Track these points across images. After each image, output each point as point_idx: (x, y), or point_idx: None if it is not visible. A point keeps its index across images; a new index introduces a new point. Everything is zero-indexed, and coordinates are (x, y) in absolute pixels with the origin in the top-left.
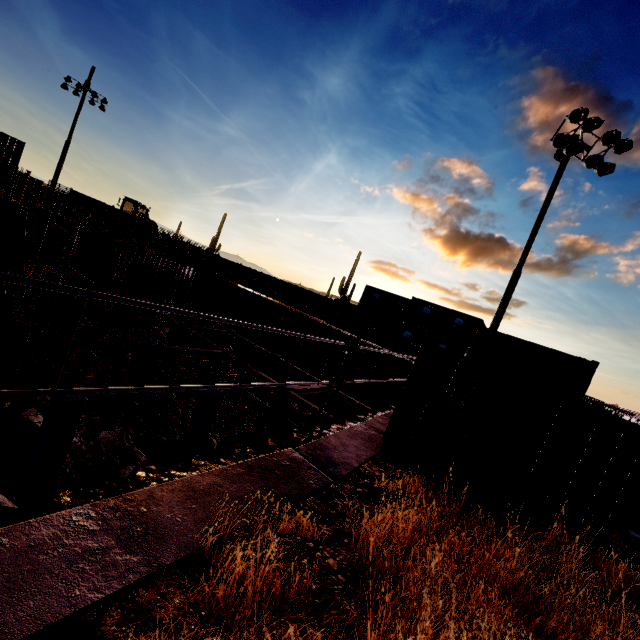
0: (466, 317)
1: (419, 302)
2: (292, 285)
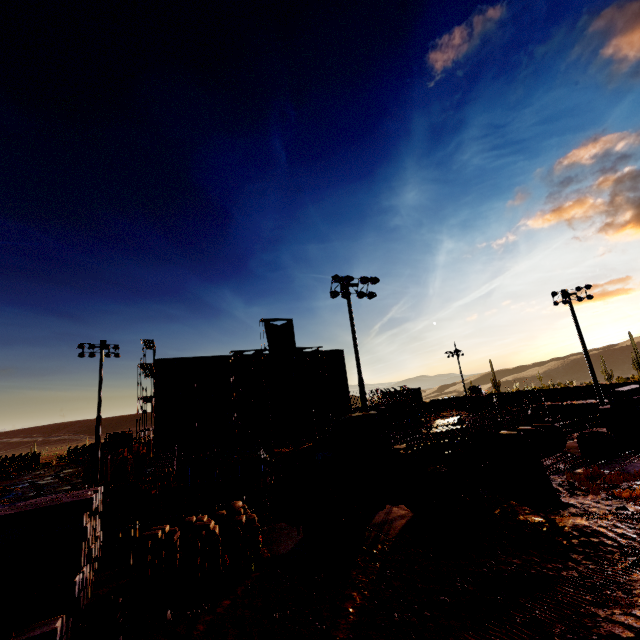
0: None
1: None
2: (611, 384)
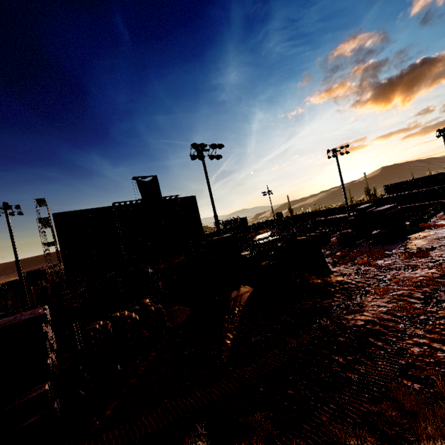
0: (442, 173)
1: (415, 180)
2: (353, 205)
